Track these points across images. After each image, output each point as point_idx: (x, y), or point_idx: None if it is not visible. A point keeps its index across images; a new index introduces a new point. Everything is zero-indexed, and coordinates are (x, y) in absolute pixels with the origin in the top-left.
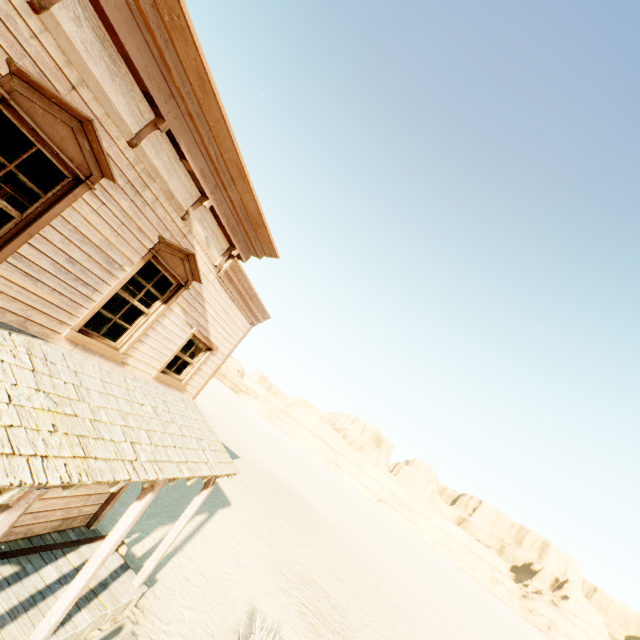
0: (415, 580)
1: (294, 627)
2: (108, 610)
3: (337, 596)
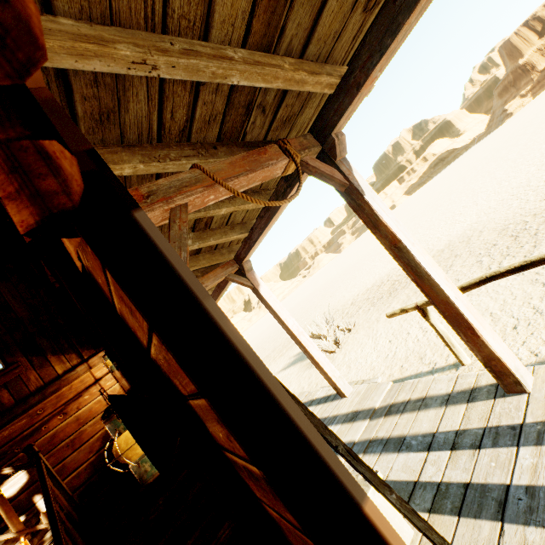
0: (250, 342)
1: (291, 353)
2: (309, 392)
3: (266, 354)
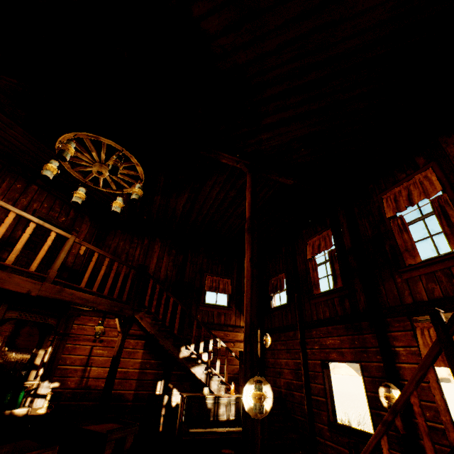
0: None
1: None
2: None
3: None
